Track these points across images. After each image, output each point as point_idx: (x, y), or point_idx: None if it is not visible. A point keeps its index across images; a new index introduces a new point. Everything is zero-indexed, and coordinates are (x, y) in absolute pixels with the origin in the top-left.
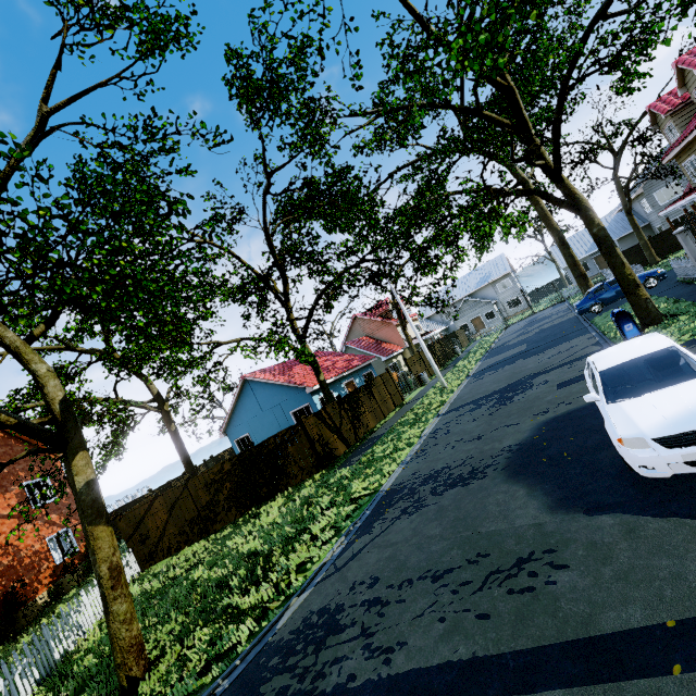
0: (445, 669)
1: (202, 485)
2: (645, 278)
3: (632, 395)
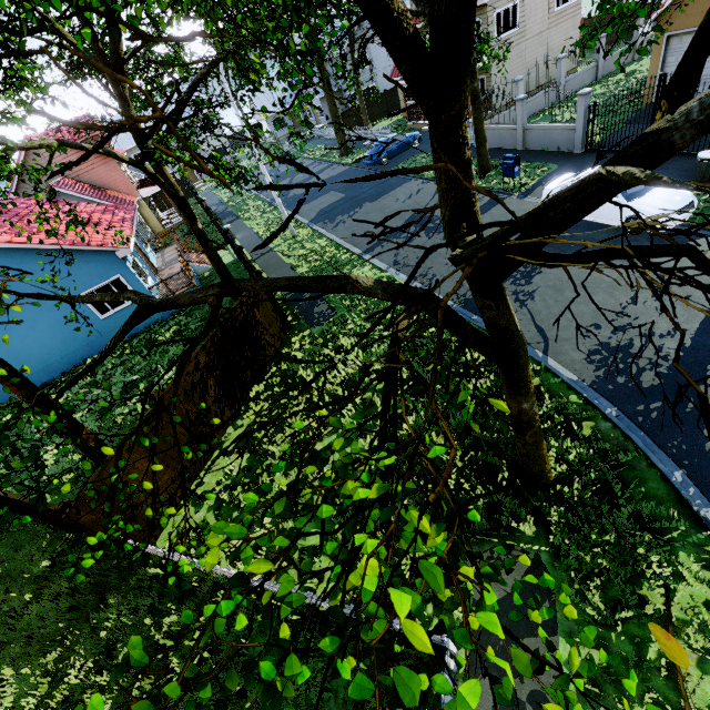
0: None
1: (182, 397)
2: (413, 139)
3: (637, 196)
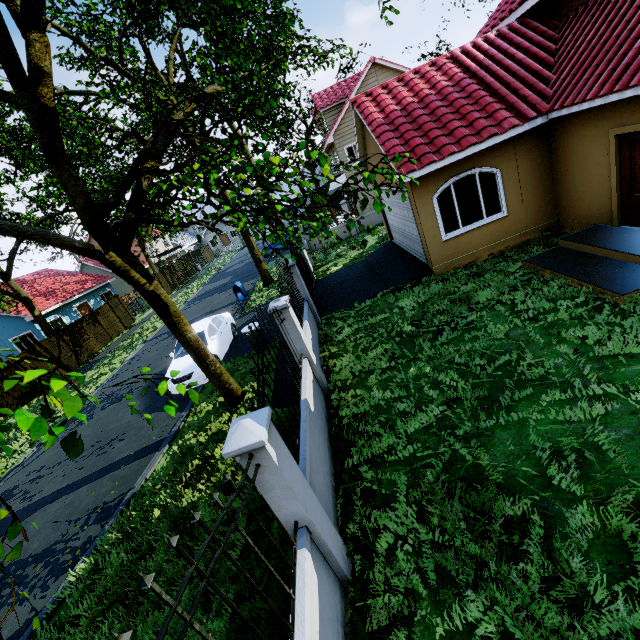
0: (54, 493)
1: None
2: None
3: (182, 355)
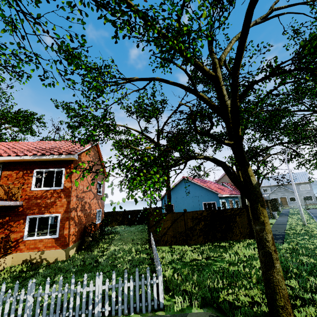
0: None
1: (191, 217)
2: None
3: None
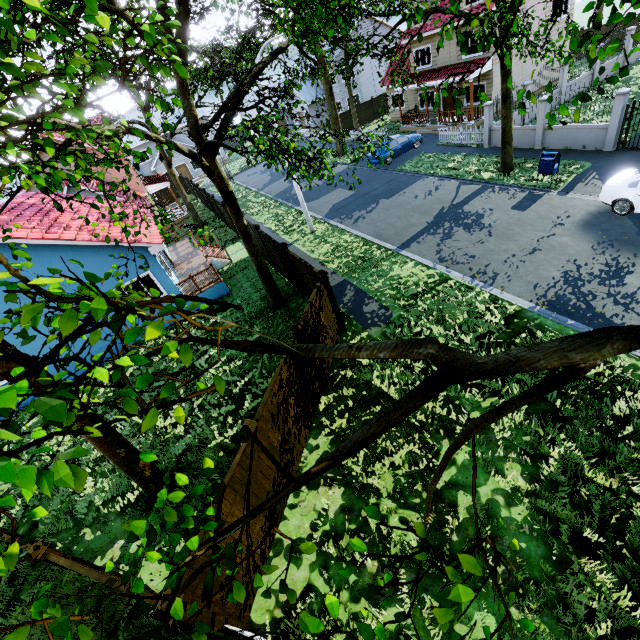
0: None
1: (270, 423)
2: (415, 140)
3: None
